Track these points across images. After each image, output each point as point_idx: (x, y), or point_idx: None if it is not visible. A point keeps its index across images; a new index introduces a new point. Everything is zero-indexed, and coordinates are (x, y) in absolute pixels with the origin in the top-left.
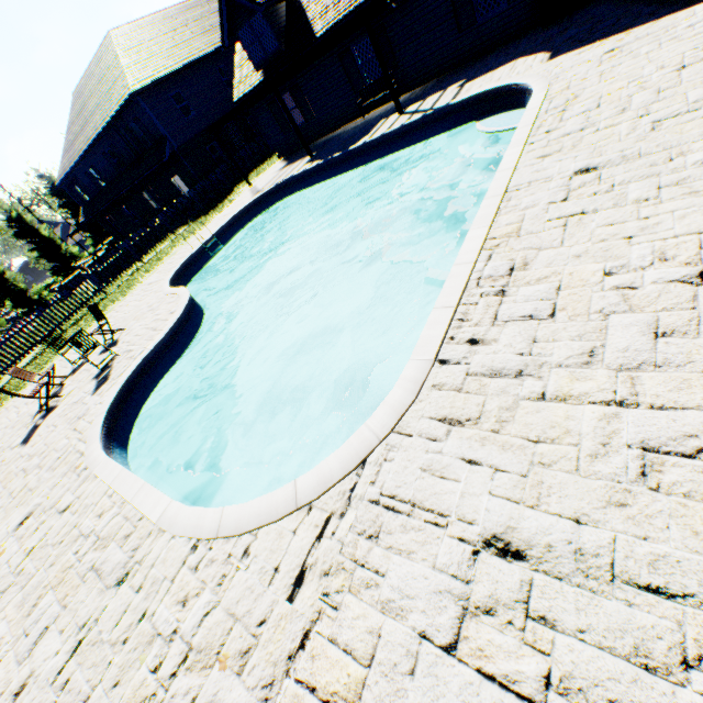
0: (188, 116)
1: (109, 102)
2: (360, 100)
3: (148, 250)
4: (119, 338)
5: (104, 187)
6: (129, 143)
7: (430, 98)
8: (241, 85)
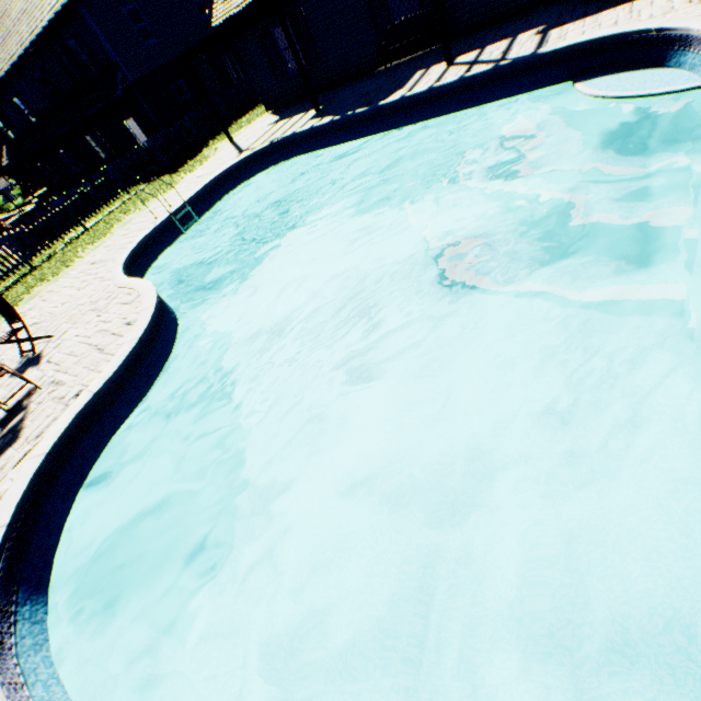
0: (148, 42)
1: (39, 8)
2: (384, 43)
3: (92, 213)
4: (43, 352)
5: (35, 123)
6: (67, 68)
7: (491, 46)
8: (223, 4)
